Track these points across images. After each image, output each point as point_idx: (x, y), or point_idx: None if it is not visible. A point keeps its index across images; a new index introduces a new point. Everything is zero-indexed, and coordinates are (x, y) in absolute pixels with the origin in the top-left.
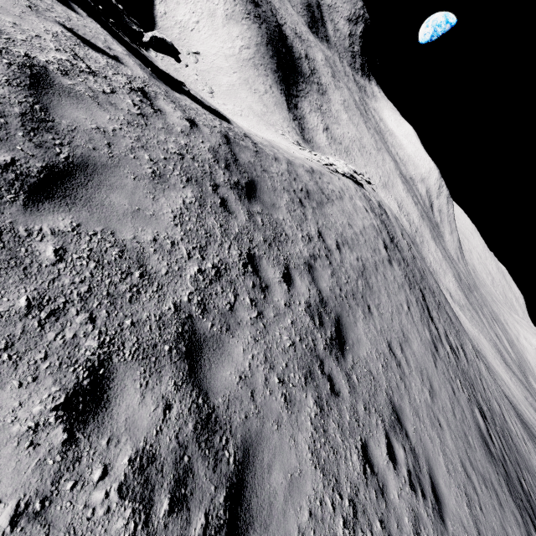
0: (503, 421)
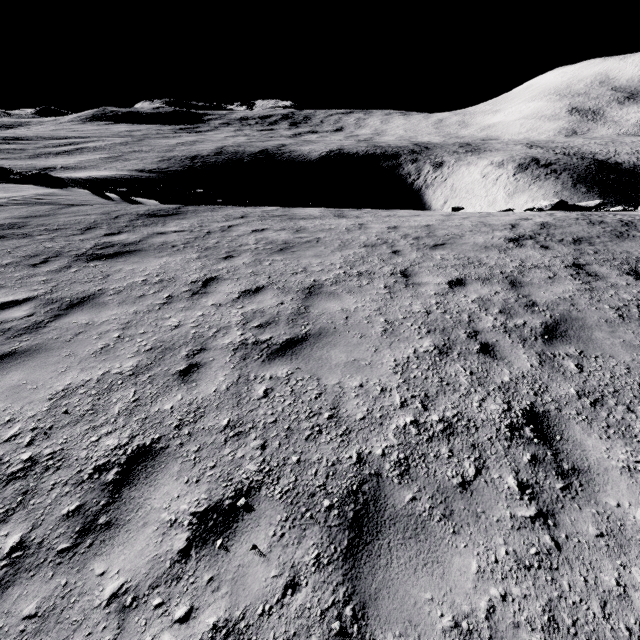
0: None
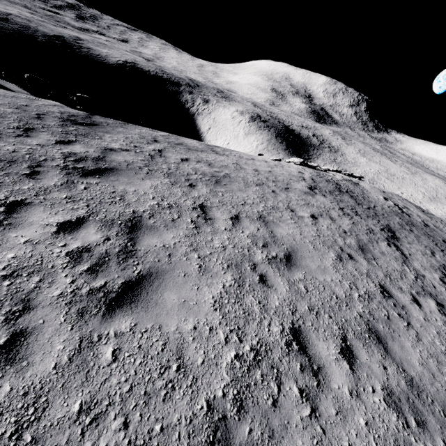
0: None
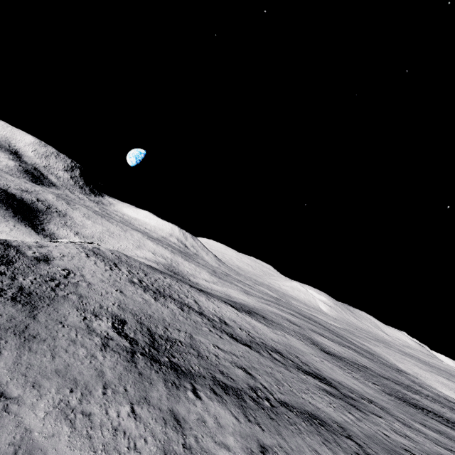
0: (167, 286)
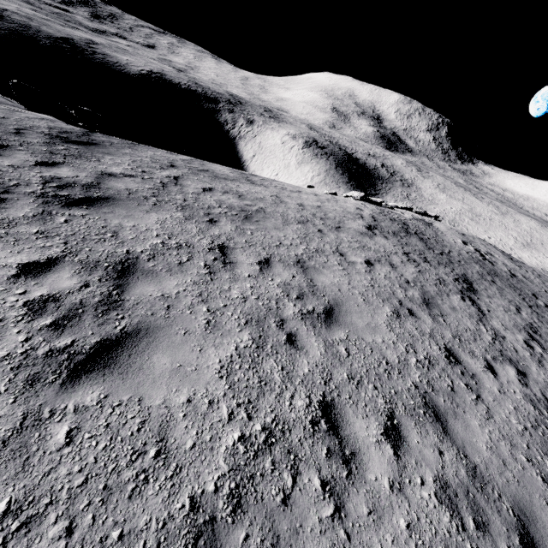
0: None
